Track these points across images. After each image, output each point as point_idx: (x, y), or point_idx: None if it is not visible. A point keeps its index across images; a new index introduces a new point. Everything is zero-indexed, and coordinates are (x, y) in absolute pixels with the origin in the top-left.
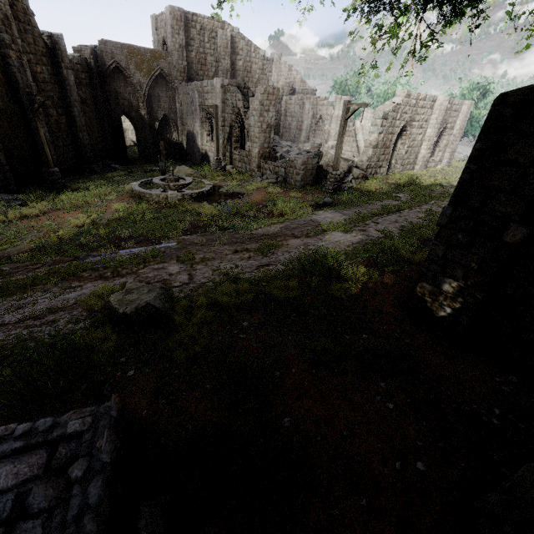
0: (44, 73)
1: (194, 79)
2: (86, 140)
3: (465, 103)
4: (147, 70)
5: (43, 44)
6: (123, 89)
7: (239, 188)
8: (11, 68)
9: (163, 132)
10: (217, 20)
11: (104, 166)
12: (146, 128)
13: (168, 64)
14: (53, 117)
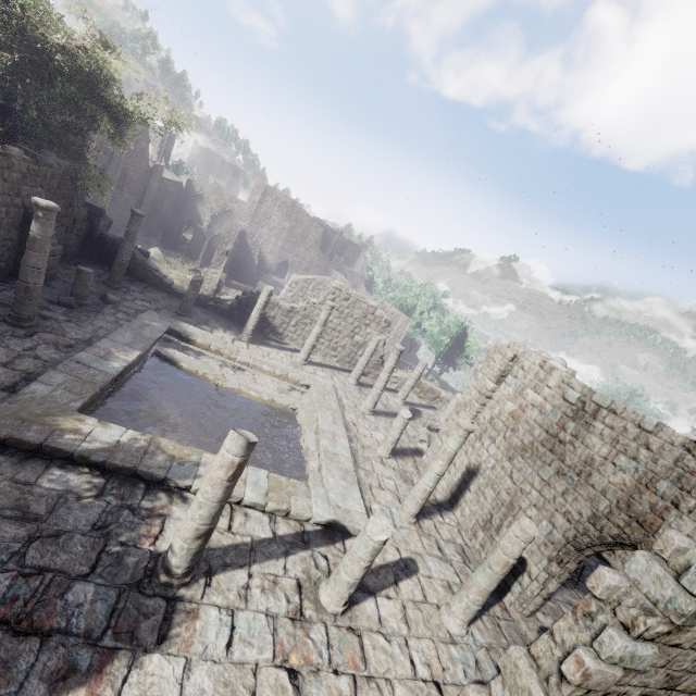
0: (135, 177)
1: (257, 224)
2: (144, 219)
3: (402, 317)
4: (222, 204)
5: (147, 166)
6: (200, 208)
7: (161, 267)
8: (109, 167)
9: (215, 244)
10: (291, 199)
11: (144, 237)
12: (202, 235)
13: (240, 207)
14: (125, 197)
